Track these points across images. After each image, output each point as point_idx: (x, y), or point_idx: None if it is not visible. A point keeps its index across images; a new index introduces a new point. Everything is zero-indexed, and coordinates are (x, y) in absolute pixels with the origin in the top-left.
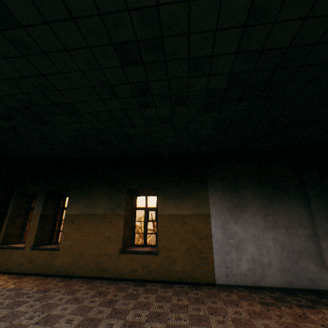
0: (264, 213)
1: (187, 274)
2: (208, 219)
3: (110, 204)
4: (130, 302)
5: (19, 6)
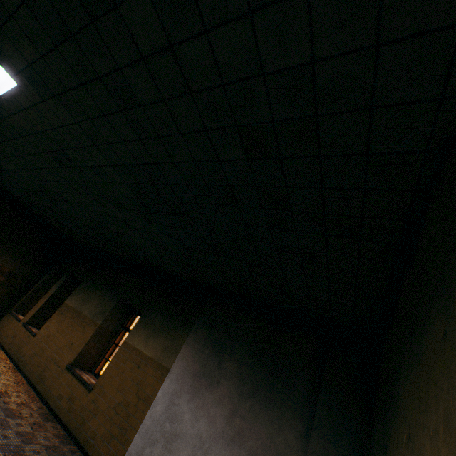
0: (234, 408)
1: (94, 441)
2: (164, 376)
3: (98, 308)
4: (0, 413)
5: (4, 130)
